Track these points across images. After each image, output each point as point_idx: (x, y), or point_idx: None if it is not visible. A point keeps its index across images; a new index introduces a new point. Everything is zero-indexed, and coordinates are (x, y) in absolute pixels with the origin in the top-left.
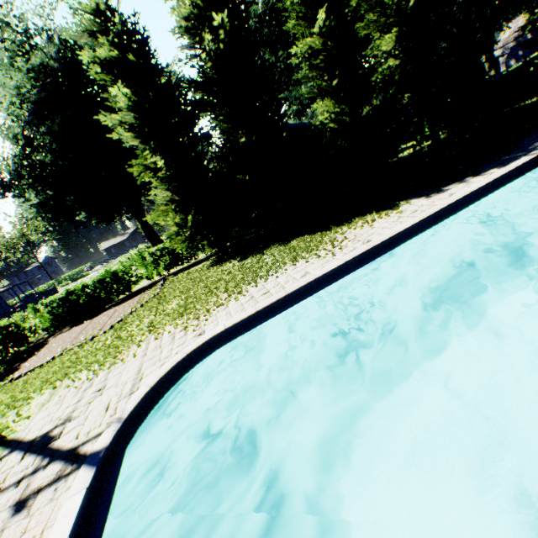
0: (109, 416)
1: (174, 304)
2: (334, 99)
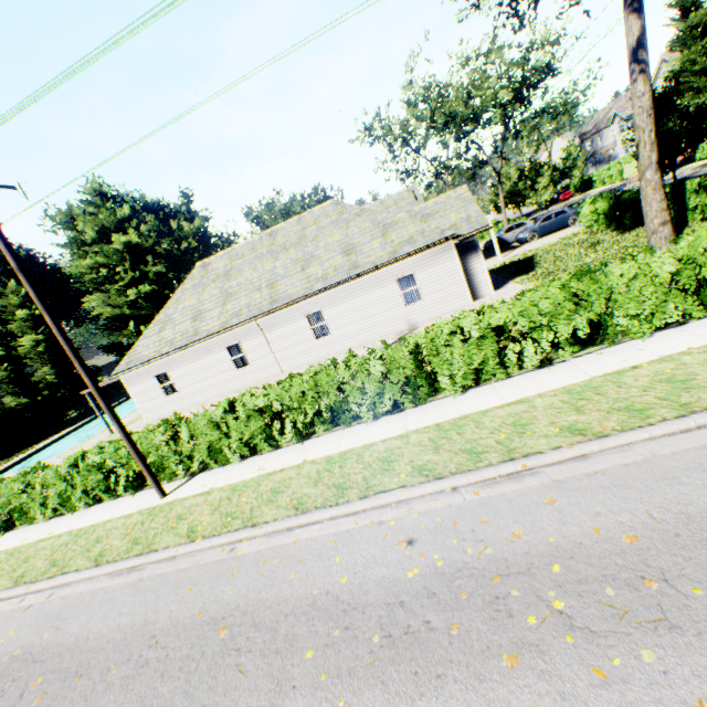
0: None
1: None
2: (20, 395)
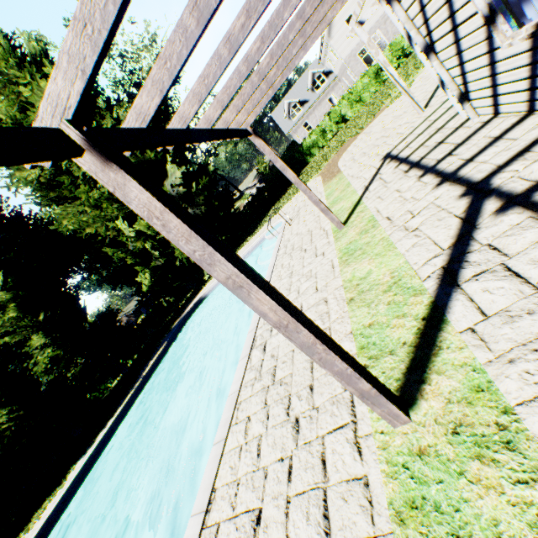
0: None
1: None
2: None
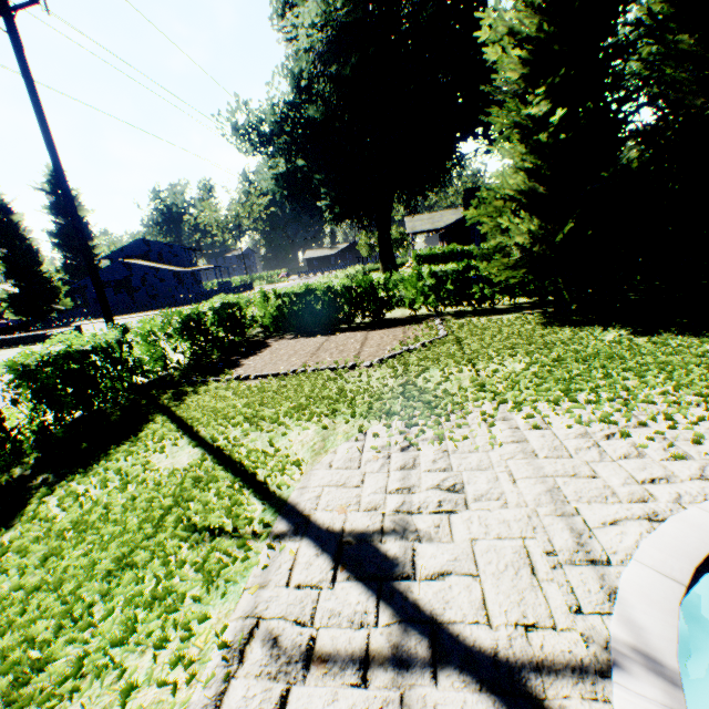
0: (566, 607)
1: (510, 367)
2: None
